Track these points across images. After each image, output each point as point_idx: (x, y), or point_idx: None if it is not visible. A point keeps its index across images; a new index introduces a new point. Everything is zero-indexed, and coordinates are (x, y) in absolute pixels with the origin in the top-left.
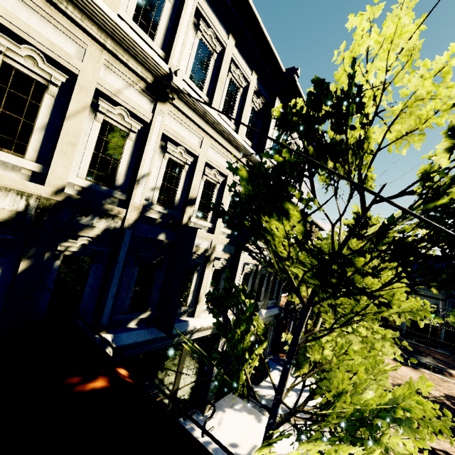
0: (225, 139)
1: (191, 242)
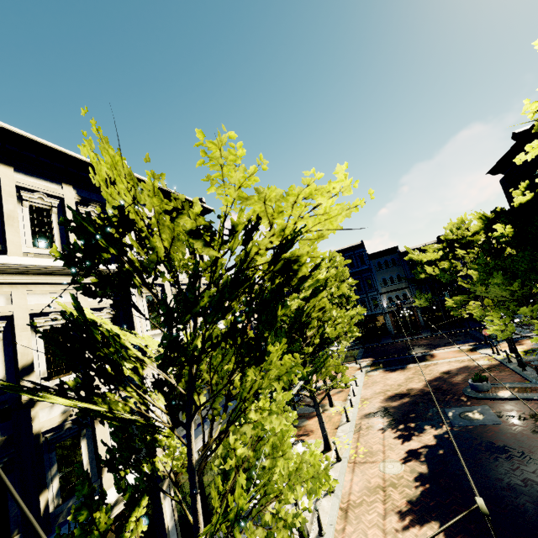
0: (51, 275)
1: (29, 427)
